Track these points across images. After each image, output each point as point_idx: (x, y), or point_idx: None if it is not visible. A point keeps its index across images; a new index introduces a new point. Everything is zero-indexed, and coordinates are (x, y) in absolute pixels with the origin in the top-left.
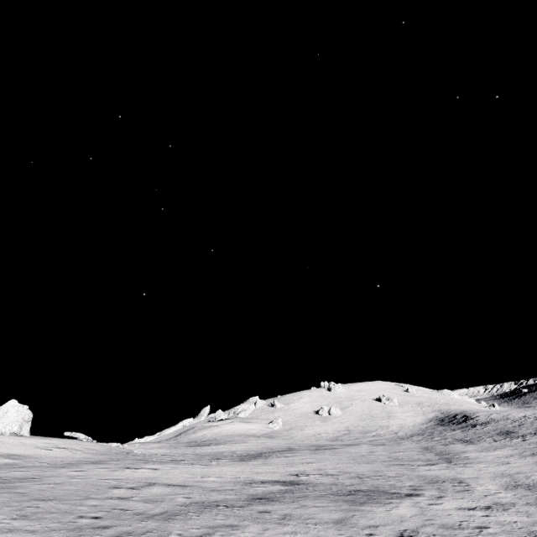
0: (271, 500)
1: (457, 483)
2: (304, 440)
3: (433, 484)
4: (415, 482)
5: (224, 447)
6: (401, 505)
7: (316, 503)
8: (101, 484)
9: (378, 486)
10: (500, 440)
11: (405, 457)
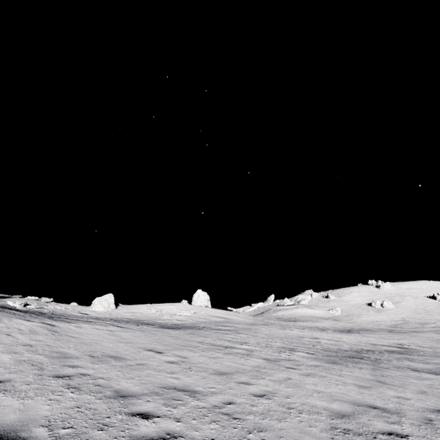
0: (402, 353)
1: None
2: (365, 324)
3: None
4: None
5: (311, 324)
6: None
7: (435, 358)
8: (291, 335)
9: None
10: None
11: None
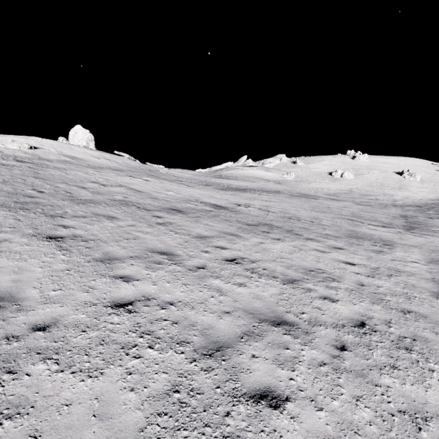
0: (180, 212)
1: (381, 245)
2: (304, 190)
3: (352, 239)
4: (338, 233)
5: (232, 182)
6: (284, 243)
7: (212, 223)
8: (90, 179)
9: (294, 227)
10: None
11: (368, 217)
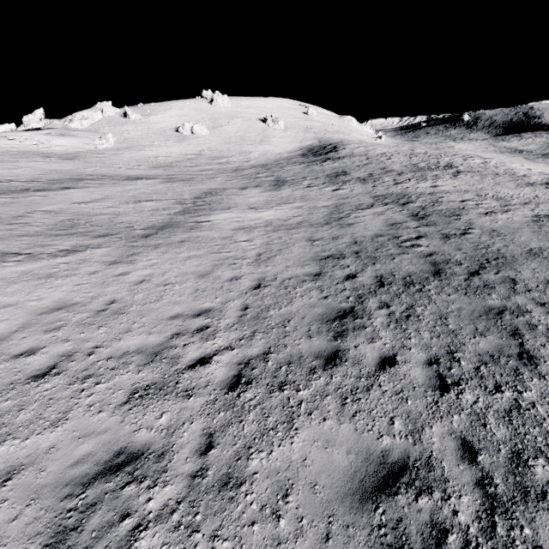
0: None
1: None
2: (117, 164)
3: None
4: None
5: None
6: None
7: None
8: None
9: None
10: (316, 185)
11: (98, 221)
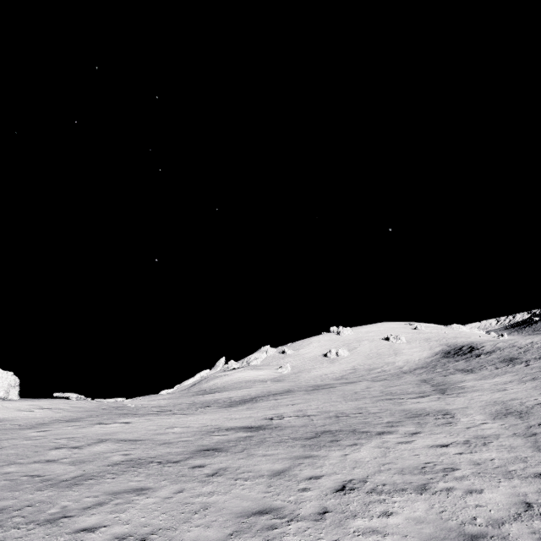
0: (219, 451)
1: (442, 415)
2: (309, 381)
3: (414, 418)
4: (396, 417)
5: (226, 394)
6: (365, 446)
7: (268, 450)
8: (46, 445)
9: (352, 425)
10: (502, 367)
11: (399, 391)
